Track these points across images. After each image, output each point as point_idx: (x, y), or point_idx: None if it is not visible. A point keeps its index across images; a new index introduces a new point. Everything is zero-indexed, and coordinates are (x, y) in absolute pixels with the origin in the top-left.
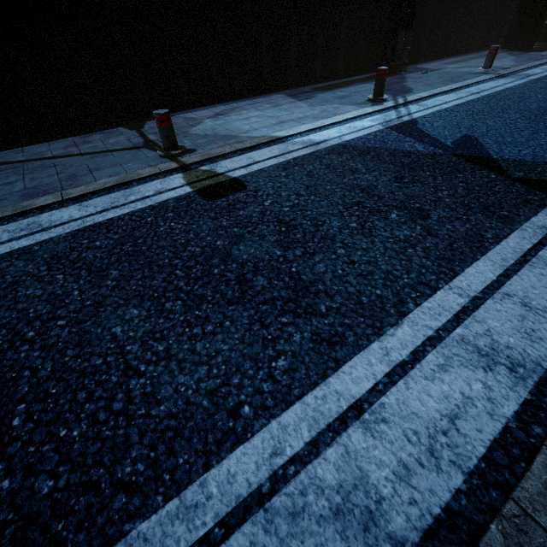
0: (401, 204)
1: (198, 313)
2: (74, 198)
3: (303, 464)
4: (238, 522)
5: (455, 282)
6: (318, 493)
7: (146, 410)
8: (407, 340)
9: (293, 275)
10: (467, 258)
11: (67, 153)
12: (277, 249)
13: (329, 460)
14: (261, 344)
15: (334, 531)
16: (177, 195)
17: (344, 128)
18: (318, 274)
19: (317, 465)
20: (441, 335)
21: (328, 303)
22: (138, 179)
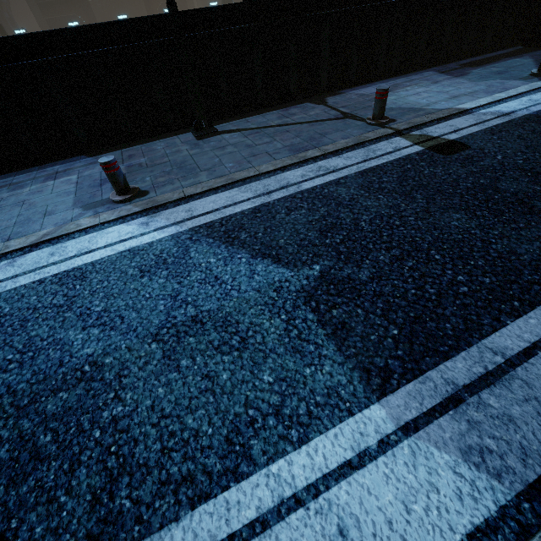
0: None
1: (505, 218)
2: (331, 153)
3: None
4: None
5: None
6: None
7: (515, 257)
8: None
9: None
10: None
11: (286, 122)
12: (535, 186)
13: None
14: None
15: None
16: (414, 151)
17: (524, 101)
18: None
19: None
20: None
21: None
22: (368, 141)
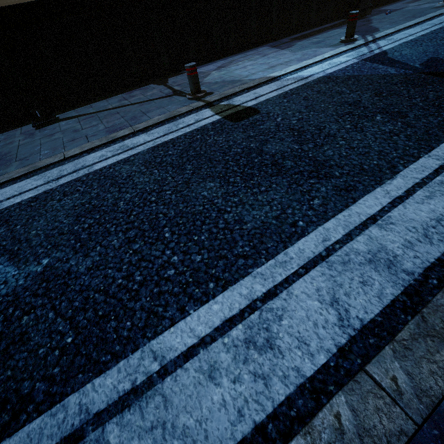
0: (383, 110)
1: (253, 182)
2: (141, 130)
3: (344, 244)
4: (312, 267)
5: (433, 152)
6: (356, 254)
7: (239, 227)
8: (401, 185)
9: (311, 158)
10: (440, 138)
11: (122, 104)
12: (295, 145)
13: (360, 241)
14: (300, 194)
15: (370, 268)
16: (211, 121)
17: (325, 65)
18: (328, 156)
19: (353, 243)
20: (425, 181)
21: (340, 171)
22: (180, 115)
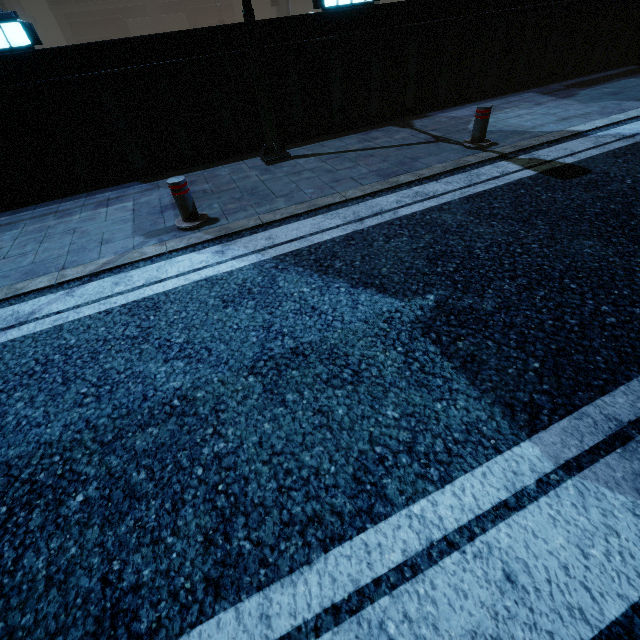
0: None
1: None
2: (427, 178)
3: None
4: None
5: None
6: None
7: None
8: None
9: None
10: None
11: (368, 146)
12: None
13: None
14: None
15: None
16: (526, 176)
17: None
18: None
19: None
20: None
21: None
22: (469, 165)
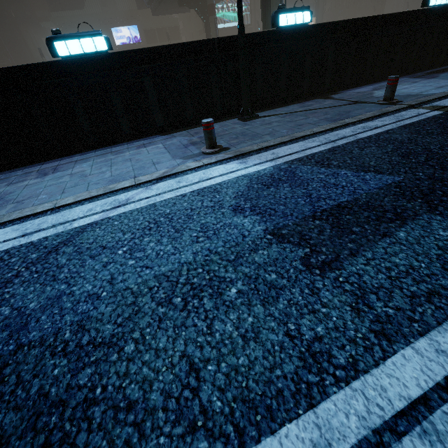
0: None
1: None
2: (364, 120)
3: None
4: None
5: None
6: None
7: None
8: None
9: None
10: None
11: (309, 109)
12: None
13: None
14: None
15: None
16: (437, 114)
17: None
18: None
19: None
20: None
21: None
22: (390, 112)
